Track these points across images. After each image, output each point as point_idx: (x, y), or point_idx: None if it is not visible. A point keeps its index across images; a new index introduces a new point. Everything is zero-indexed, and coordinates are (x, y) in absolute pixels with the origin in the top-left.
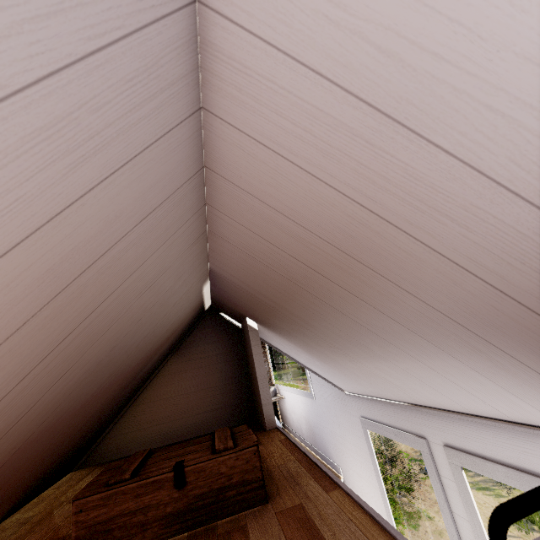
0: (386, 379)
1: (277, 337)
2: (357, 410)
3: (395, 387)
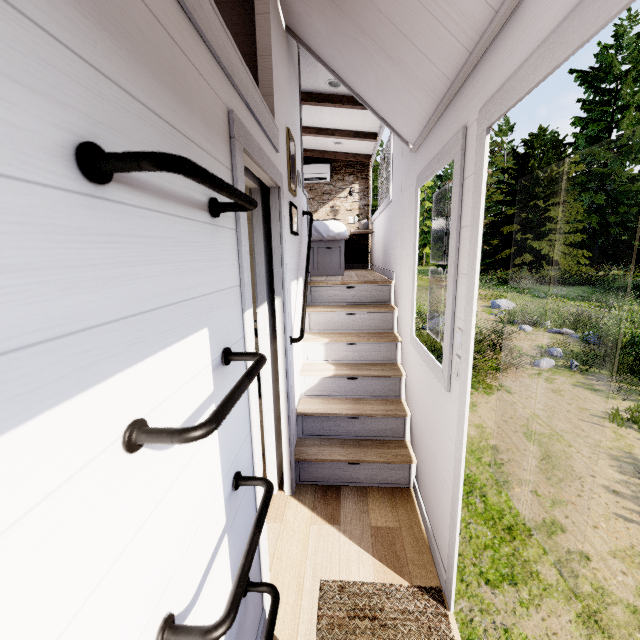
0: None
1: None
2: (417, 170)
3: (433, 3)
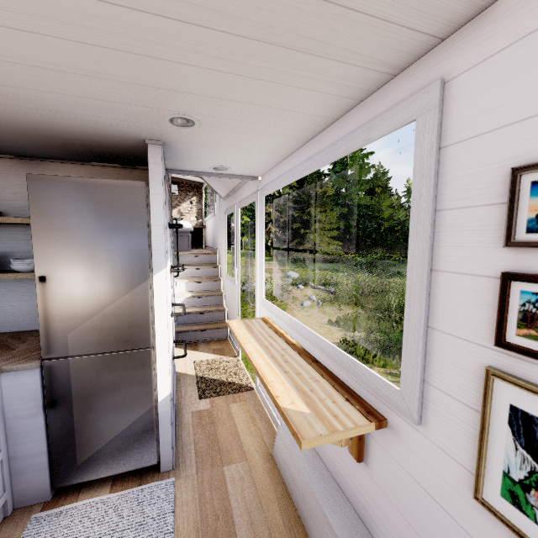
0: None
1: None
2: (225, 207)
3: None
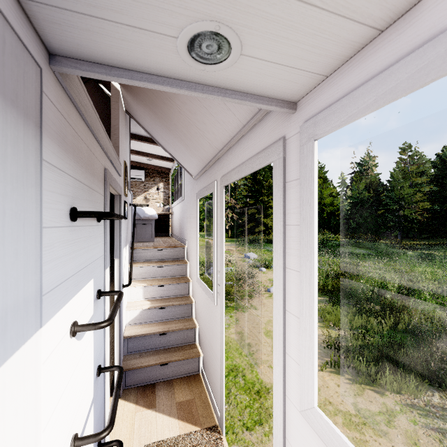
0: (192, 122)
1: (137, 105)
2: (197, 189)
3: (200, 134)
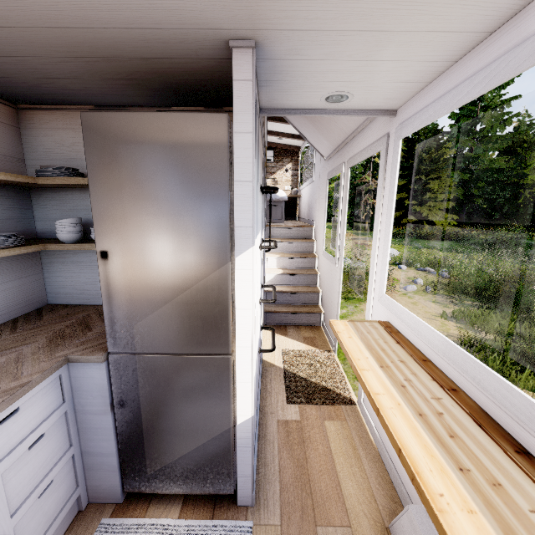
0: None
1: None
2: (327, 170)
3: (333, 122)
